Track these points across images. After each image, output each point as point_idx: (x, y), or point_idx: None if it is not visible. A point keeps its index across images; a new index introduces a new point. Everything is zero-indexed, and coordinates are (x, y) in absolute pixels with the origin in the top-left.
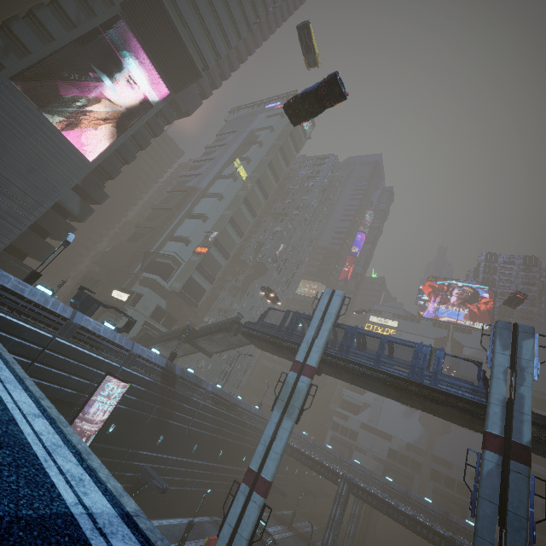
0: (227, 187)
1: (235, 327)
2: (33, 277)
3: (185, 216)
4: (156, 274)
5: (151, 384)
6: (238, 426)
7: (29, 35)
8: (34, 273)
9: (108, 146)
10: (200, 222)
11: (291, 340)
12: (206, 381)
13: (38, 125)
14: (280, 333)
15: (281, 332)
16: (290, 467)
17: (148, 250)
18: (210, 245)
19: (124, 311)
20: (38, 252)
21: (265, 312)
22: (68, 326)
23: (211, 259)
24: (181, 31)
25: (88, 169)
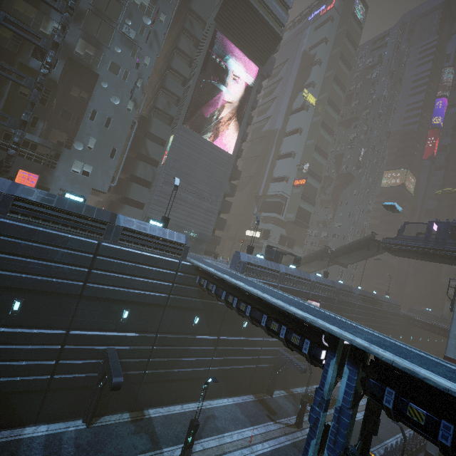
0: (302, 119)
1: (372, 244)
2: (251, 250)
3: (275, 158)
4: (272, 212)
5: (327, 299)
6: (381, 314)
7: (174, 85)
8: (250, 247)
9: (232, 136)
10: (291, 159)
11: (447, 249)
12: (353, 287)
13: (202, 146)
14: (428, 244)
15: (429, 243)
16: (422, 337)
17: (257, 194)
18: (305, 176)
19: (260, 244)
20: (220, 225)
21: (402, 227)
22: (280, 275)
23: (308, 187)
24: (259, 9)
25: (232, 160)
